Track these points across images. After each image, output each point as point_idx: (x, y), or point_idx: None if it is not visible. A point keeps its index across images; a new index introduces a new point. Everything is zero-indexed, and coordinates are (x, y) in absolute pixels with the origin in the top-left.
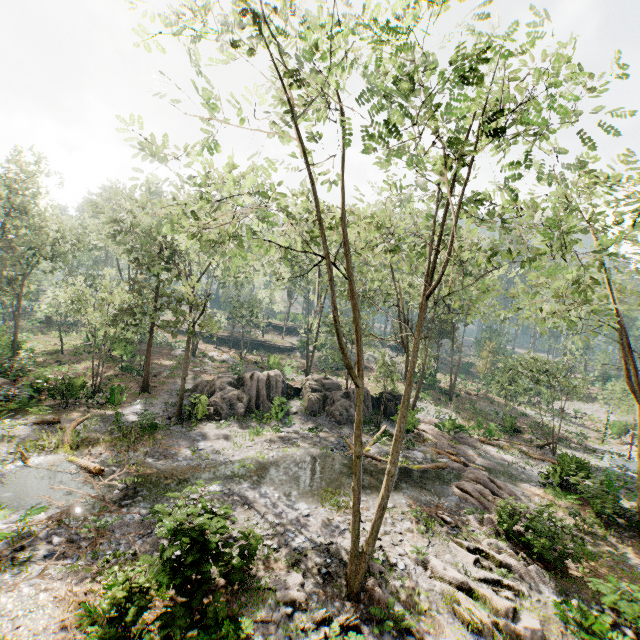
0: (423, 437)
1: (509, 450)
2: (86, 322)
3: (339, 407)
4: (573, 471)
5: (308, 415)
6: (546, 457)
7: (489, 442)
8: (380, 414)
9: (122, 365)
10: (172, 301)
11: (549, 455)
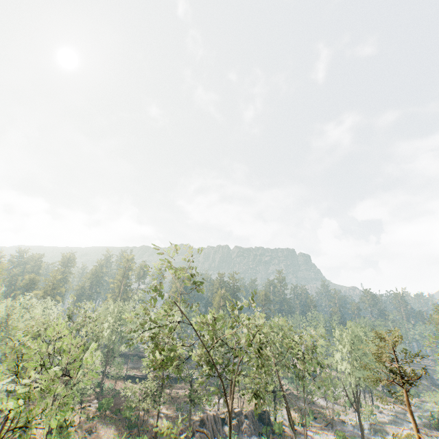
0: (284, 433)
1: (316, 431)
2: (134, 405)
3: (246, 425)
4: (342, 438)
5: (234, 434)
6: (330, 431)
7: (308, 428)
8: (265, 425)
9: (127, 423)
10: (191, 391)
11: (331, 429)
